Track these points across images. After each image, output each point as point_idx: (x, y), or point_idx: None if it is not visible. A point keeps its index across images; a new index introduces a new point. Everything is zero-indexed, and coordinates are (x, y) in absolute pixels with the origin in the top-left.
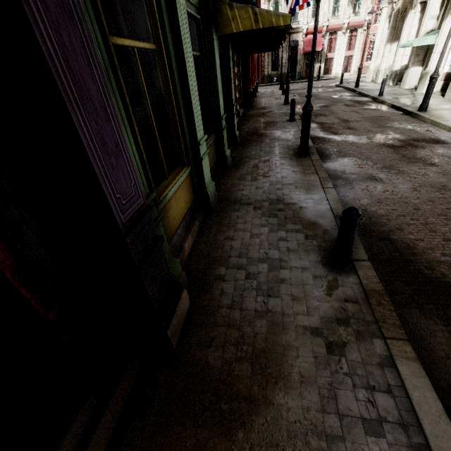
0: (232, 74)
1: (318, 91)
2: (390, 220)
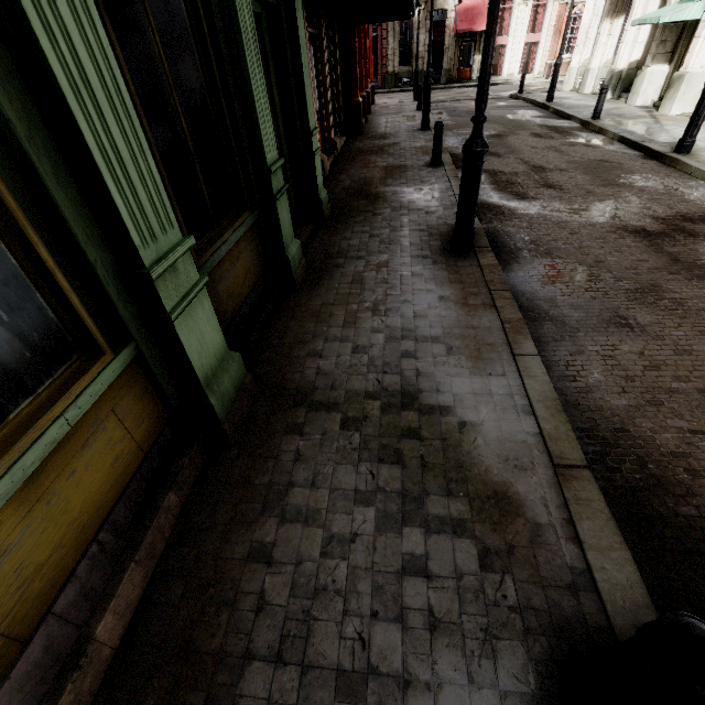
0: (305, 59)
1: None
2: (699, 477)
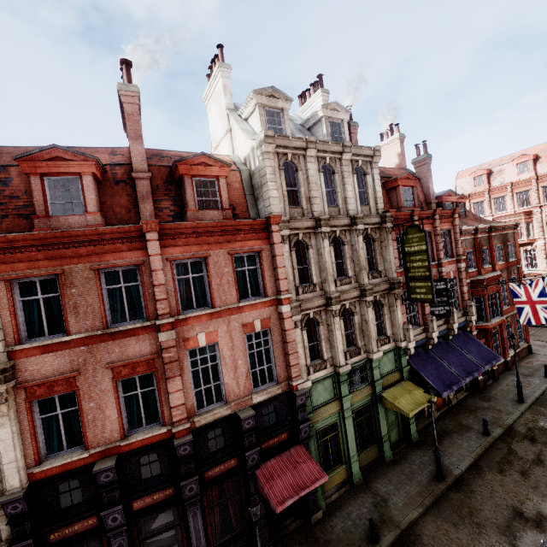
0: None
1: None
2: None
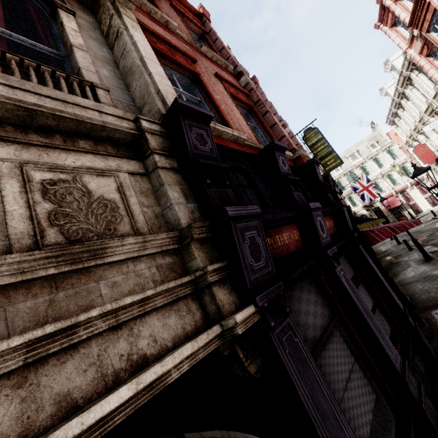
0: None
1: (419, 228)
2: None
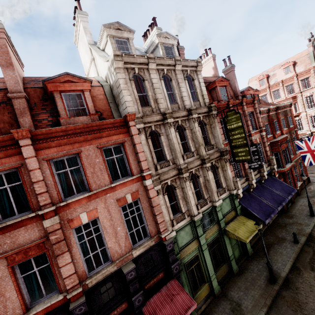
0: None
1: None
2: None
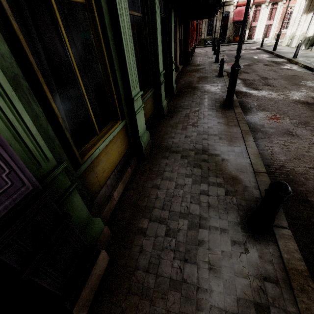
0: (173, 36)
1: (243, 53)
2: (308, 180)
